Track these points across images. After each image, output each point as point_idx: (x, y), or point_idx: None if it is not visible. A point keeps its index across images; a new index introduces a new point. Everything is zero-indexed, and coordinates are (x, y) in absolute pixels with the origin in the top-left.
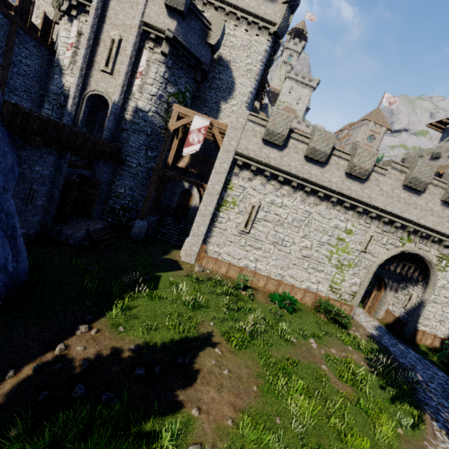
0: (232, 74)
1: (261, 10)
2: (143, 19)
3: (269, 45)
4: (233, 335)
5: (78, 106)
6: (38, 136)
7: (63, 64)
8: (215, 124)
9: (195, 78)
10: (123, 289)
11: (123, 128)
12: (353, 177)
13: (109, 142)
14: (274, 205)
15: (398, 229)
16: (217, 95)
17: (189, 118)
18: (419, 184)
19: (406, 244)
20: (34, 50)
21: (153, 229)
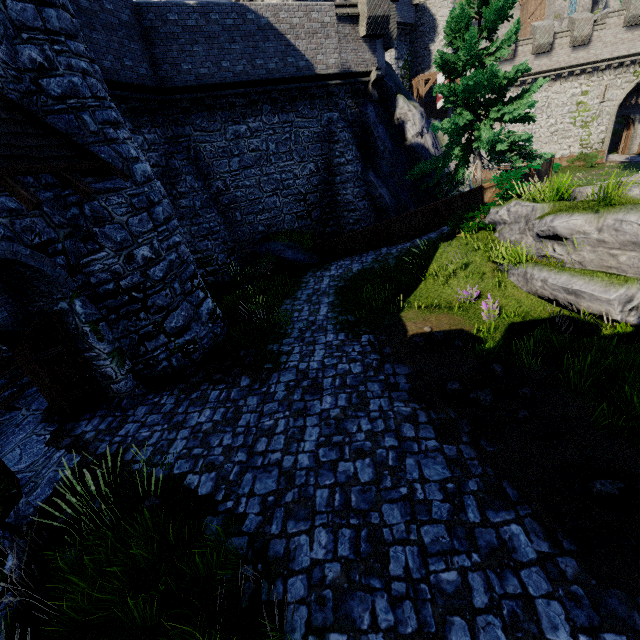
0: (431, 12)
1: None
2: None
3: None
4: None
5: None
6: None
7: None
8: None
9: (411, 41)
10: None
11: None
12: (576, 47)
13: None
14: None
15: (629, 66)
16: (424, 41)
17: (432, 79)
18: (638, 19)
19: (639, 75)
20: None
21: None
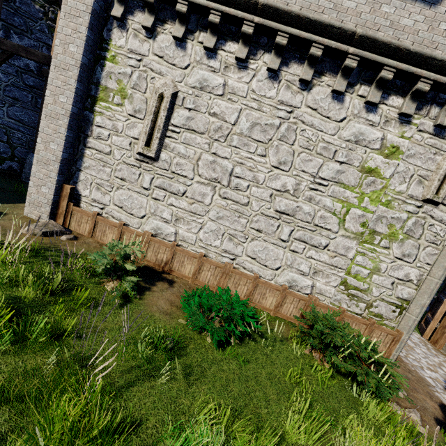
0: None
1: None
2: None
3: None
4: None
5: None
6: None
7: None
8: None
9: None
10: None
11: None
12: None
13: None
14: (208, 93)
15: None
16: None
17: None
18: None
19: None
20: None
21: None
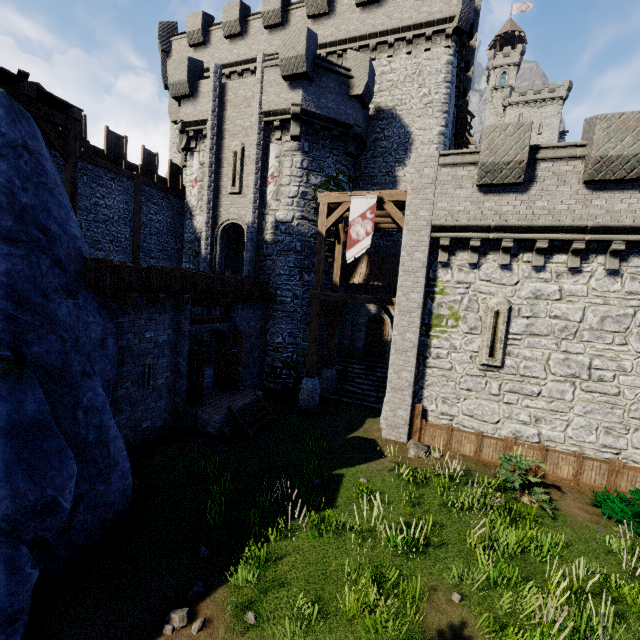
0: (402, 122)
1: (423, 14)
2: (262, 110)
3: (452, 52)
4: (522, 636)
5: (213, 247)
6: (141, 292)
7: (192, 206)
8: (386, 198)
9: (346, 151)
10: (272, 512)
11: (265, 254)
12: None
13: (247, 277)
14: (543, 300)
15: None
16: (386, 161)
17: (344, 205)
18: None
19: None
20: (163, 202)
21: (334, 388)
